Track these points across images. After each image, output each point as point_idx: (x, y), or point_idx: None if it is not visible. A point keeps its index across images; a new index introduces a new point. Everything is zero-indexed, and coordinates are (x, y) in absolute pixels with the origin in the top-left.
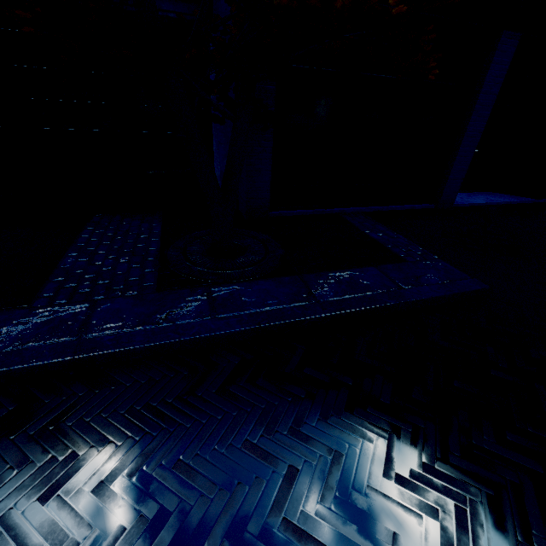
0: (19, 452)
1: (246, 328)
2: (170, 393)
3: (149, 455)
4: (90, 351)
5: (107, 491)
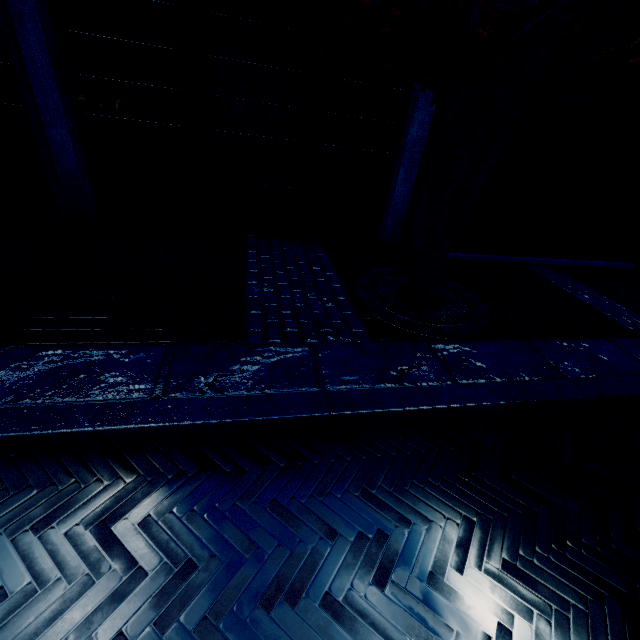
0: (320, 521)
1: (503, 402)
2: (447, 472)
3: (466, 547)
4: (344, 407)
5: (443, 586)
